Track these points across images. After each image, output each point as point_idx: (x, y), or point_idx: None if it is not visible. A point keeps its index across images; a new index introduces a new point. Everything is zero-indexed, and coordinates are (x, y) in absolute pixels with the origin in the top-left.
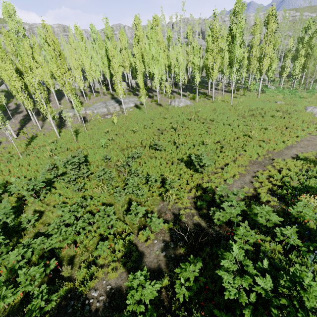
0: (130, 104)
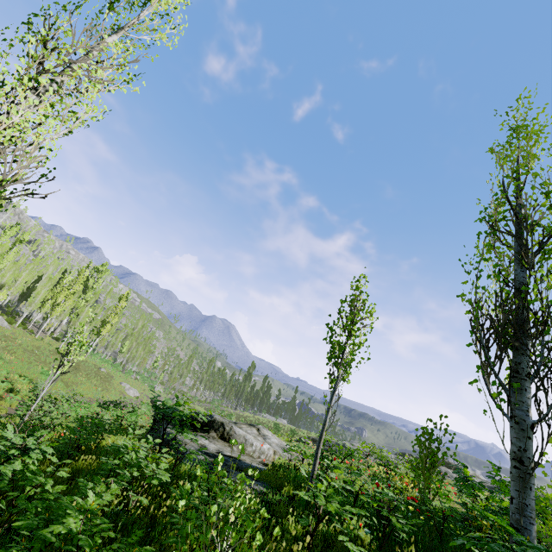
0: None
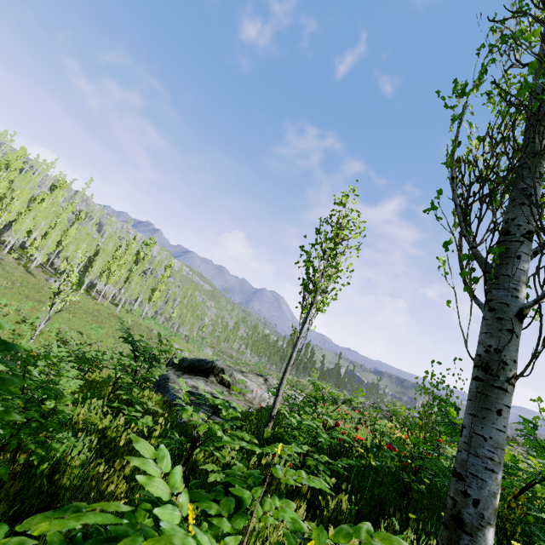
0: None
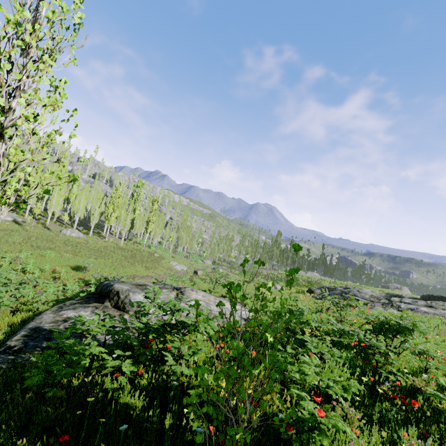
0: (7, 217)
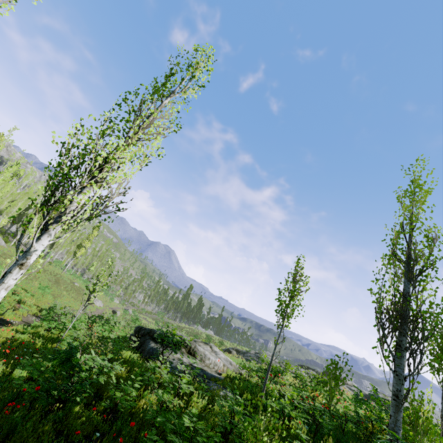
0: None
